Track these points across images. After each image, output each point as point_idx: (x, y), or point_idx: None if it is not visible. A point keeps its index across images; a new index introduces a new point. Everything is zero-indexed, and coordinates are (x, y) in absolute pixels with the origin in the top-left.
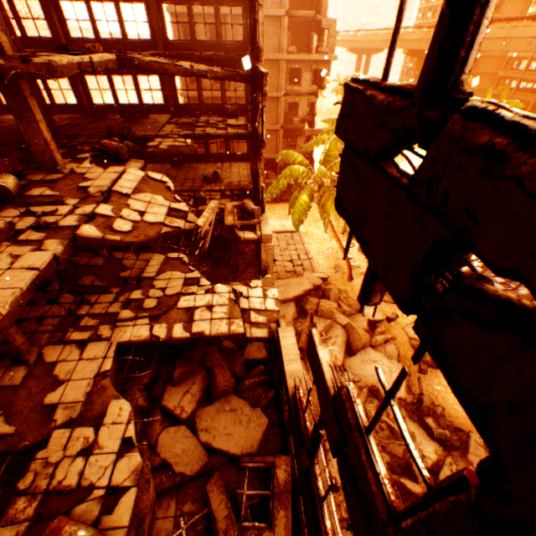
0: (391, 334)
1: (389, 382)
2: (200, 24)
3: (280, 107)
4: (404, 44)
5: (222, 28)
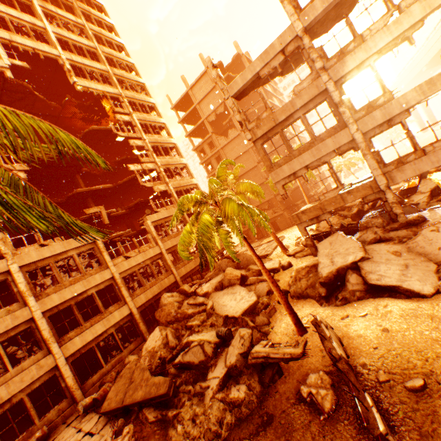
0: (278, 278)
1: (233, 306)
2: (212, 160)
3: (259, 170)
4: (419, 66)
5: (220, 155)
